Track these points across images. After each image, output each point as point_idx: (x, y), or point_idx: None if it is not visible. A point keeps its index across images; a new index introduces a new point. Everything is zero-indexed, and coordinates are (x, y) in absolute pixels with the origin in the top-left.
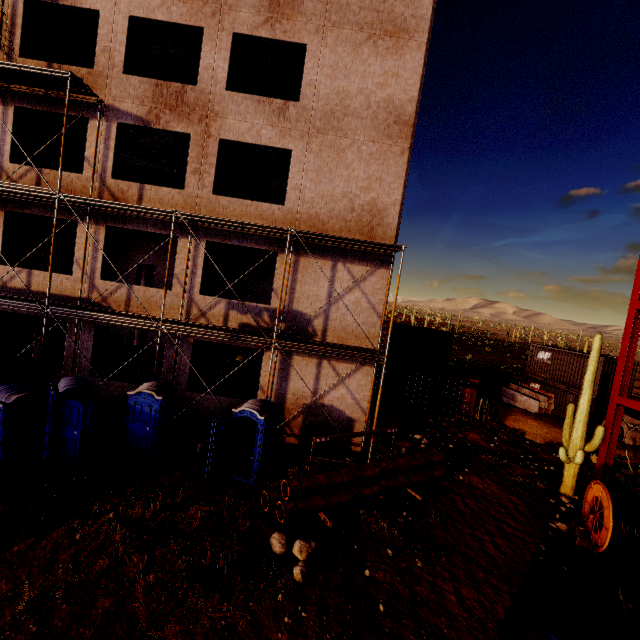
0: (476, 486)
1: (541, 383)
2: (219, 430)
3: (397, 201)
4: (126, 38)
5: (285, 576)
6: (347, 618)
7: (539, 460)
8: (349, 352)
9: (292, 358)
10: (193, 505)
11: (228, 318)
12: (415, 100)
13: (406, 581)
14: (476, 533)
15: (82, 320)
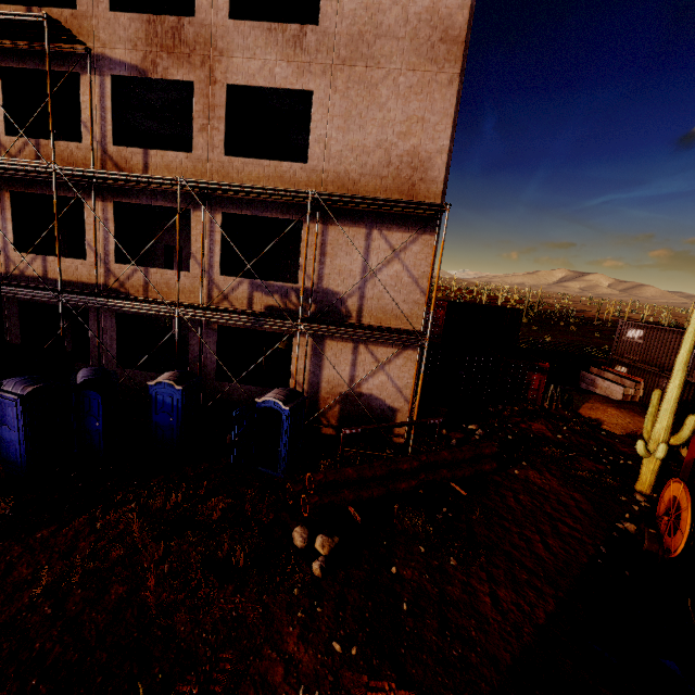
0: (533, 481)
1: (629, 366)
2: (242, 421)
3: (444, 147)
4: None
5: (304, 570)
6: (365, 615)
7: (615, 453)
8: (385, 334)
9: (325, 343)
10: (217, 497)
11: (252, 300)
12: (468, 5)
13: (436, 580)
14: (525, 532)
15: (102, 308)
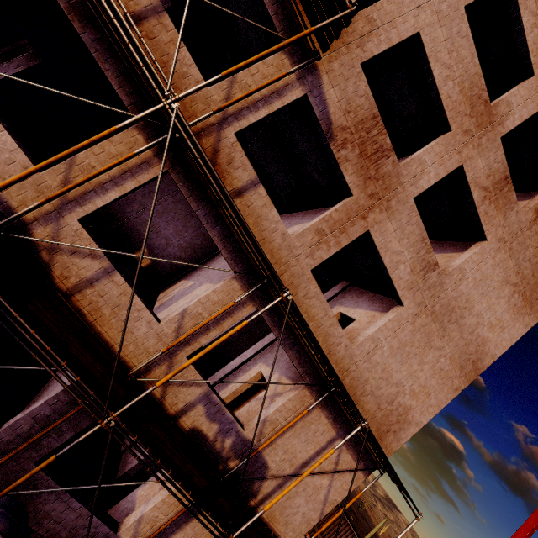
0: None
1: None
2: None
3: (421, 424)
4: (397, 42)
5: None
6: None
7: None
8: None
9: None
10: None
11: (189, 410)
12: (495, 358)
13: None
14: None
15: None
